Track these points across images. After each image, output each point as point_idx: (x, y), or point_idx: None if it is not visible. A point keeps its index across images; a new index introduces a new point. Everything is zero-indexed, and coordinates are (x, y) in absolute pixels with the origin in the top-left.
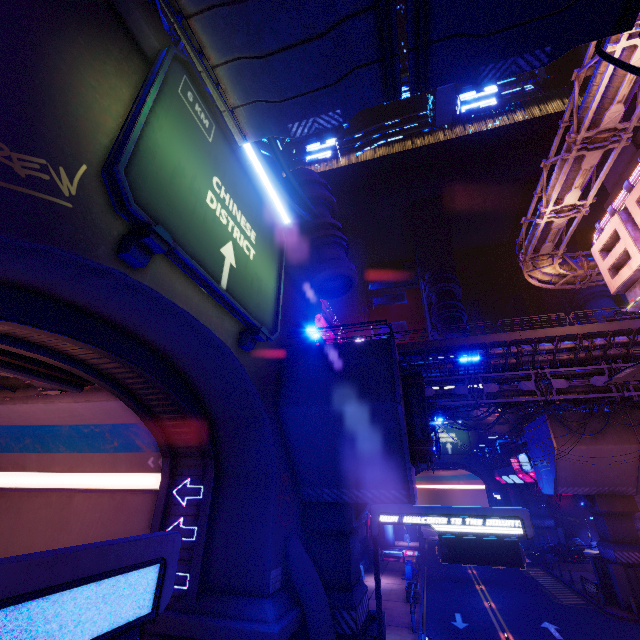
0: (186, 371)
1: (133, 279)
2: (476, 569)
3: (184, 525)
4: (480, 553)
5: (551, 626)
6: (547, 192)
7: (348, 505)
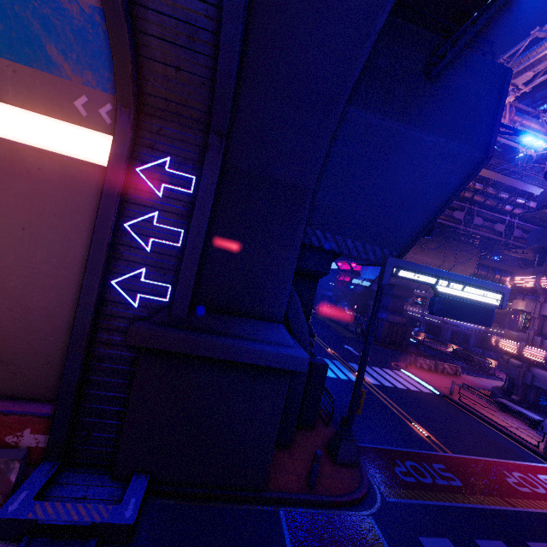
0: None
1: None
2: None
3: (160, 223)
4: (465, 313)
5: (350, 348)
6: None
7: (330, 253)
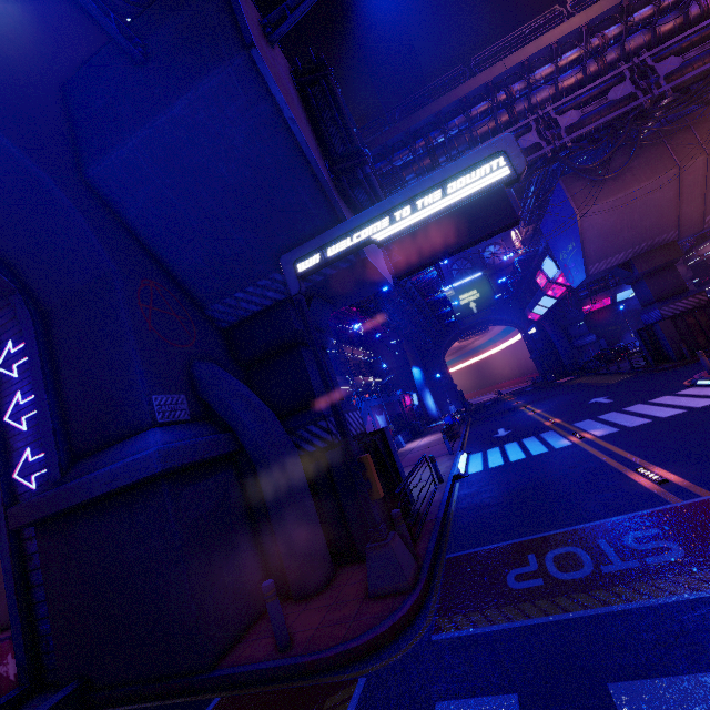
0: None
1: None
2: (521, 400)
3: (24, 400)
4: (449, 234)
5: (600, 399)
6: None
7: (281, 305)
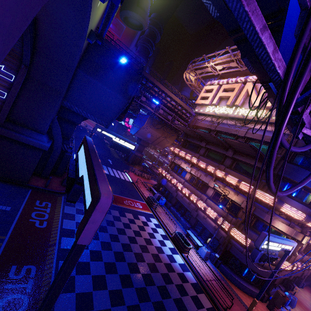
0: (41, 18)
1: (91, 2)
2: (93, 140)
3: None
4: (121, 149)
5: (110, 161)
6: (218, 58)
7: (82, 116)
